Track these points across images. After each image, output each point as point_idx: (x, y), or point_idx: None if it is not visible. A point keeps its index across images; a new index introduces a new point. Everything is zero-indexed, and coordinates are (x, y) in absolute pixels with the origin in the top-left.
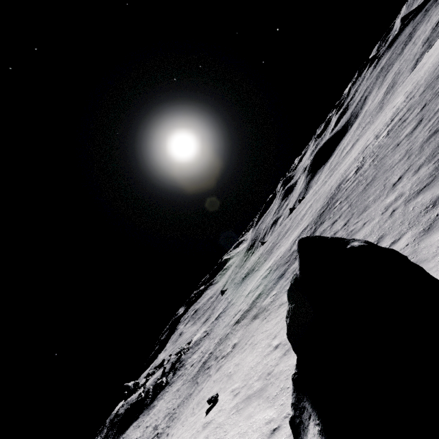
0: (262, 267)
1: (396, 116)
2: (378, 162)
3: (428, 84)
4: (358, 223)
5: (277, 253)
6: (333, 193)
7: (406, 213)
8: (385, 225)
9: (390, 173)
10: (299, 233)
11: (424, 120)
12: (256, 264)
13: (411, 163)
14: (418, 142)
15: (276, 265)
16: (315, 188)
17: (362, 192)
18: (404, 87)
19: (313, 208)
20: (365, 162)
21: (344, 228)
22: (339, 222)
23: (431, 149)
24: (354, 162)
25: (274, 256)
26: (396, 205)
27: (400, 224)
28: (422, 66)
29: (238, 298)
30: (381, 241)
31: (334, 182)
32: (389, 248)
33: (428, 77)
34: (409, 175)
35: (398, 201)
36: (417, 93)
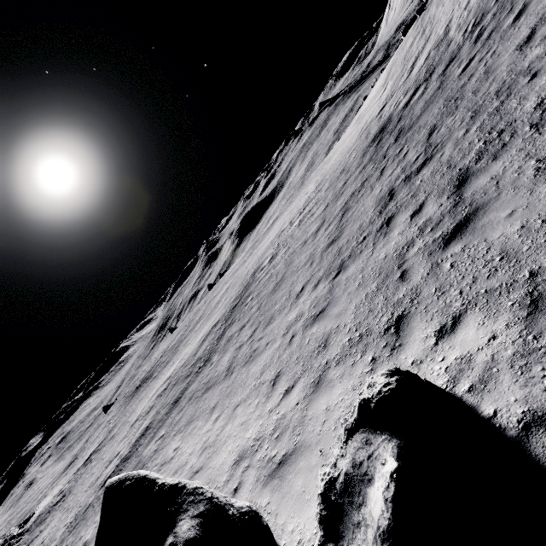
0: (162, 373)
1: (307, 205)
2: (289, 258)
3: (331, 181)
4: (262, 341)
5: (182, 354)
6: (248, 281)
7: (302, 346)
8: (284, 356)
9: (296, 278)
10: (209, 330)
11: (326, 222)
12: (157, 366)
13: (312, 273)
14: (320, 248)
15: (177, 376)
16: (234, 266)
17: (271, 293)
18: (316, 174)
19: (228, 296)
20: (279, 252)
21: (250, 341)
22: (247, 330)
23: (328, 262)
24: (271, 247)
25: (178, 358)
26: (296, 328)
27: (296, 362)
28: (329, 159)
29: (122, 425)
30: (278, 383)
31: (251, 266)
32: (241, 515)
33: (332, 174)
34: (310, 288)
35: (298, 322)
36: (323, 188)
